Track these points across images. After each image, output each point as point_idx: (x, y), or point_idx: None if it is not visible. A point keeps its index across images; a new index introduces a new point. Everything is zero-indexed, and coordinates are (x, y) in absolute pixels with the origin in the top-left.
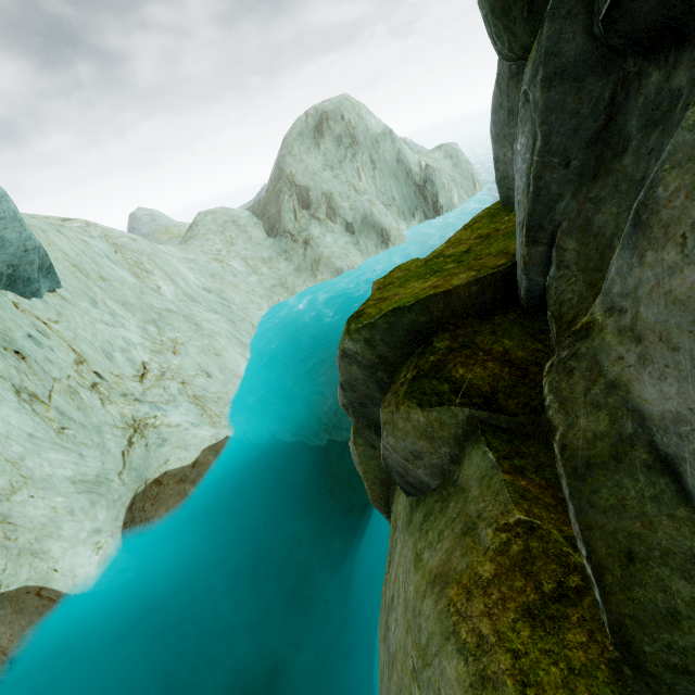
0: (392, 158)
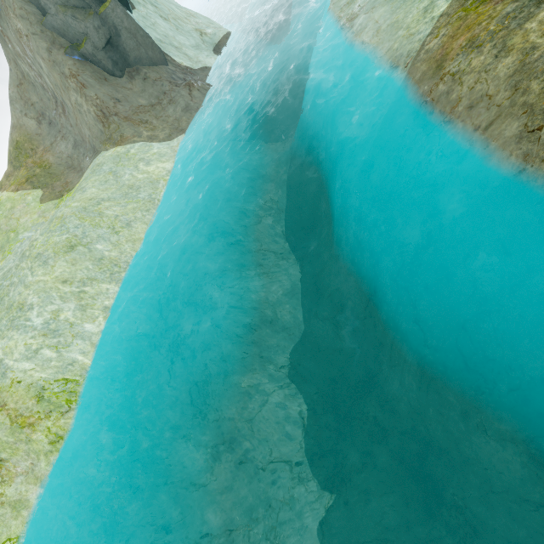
0: None
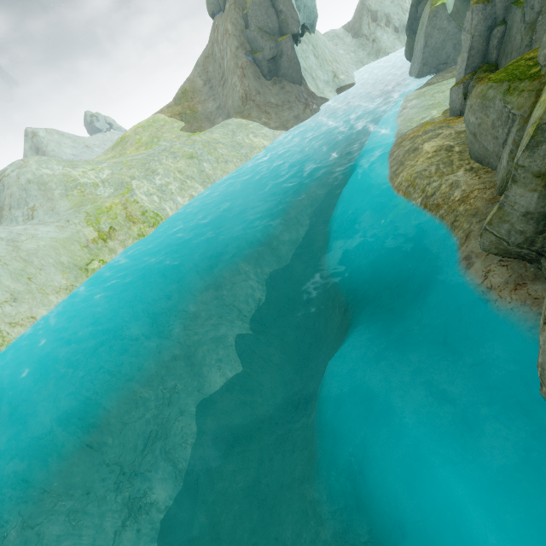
0: None
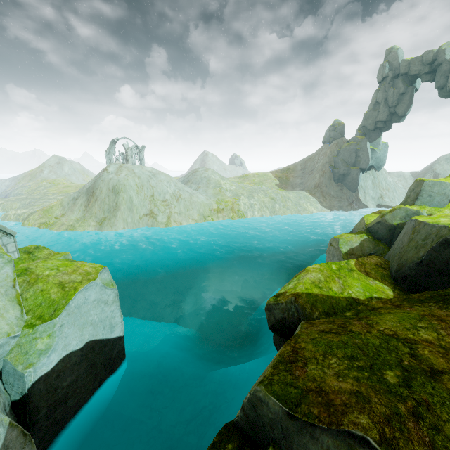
0: None
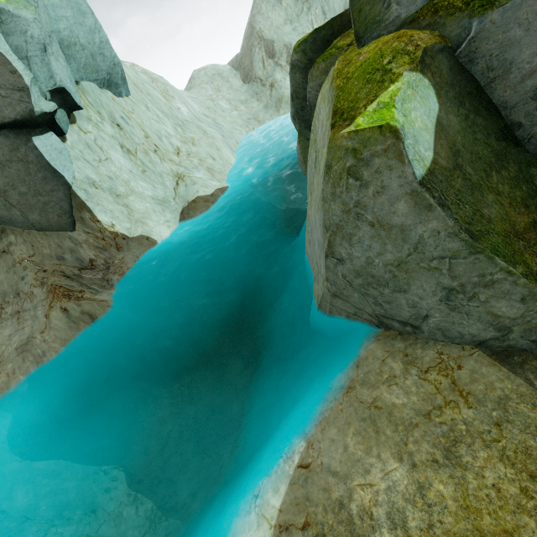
0: (340, 9)
